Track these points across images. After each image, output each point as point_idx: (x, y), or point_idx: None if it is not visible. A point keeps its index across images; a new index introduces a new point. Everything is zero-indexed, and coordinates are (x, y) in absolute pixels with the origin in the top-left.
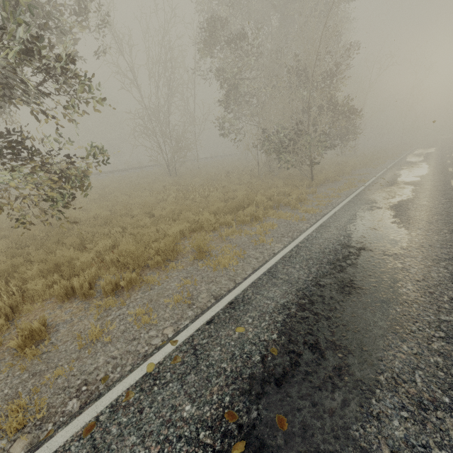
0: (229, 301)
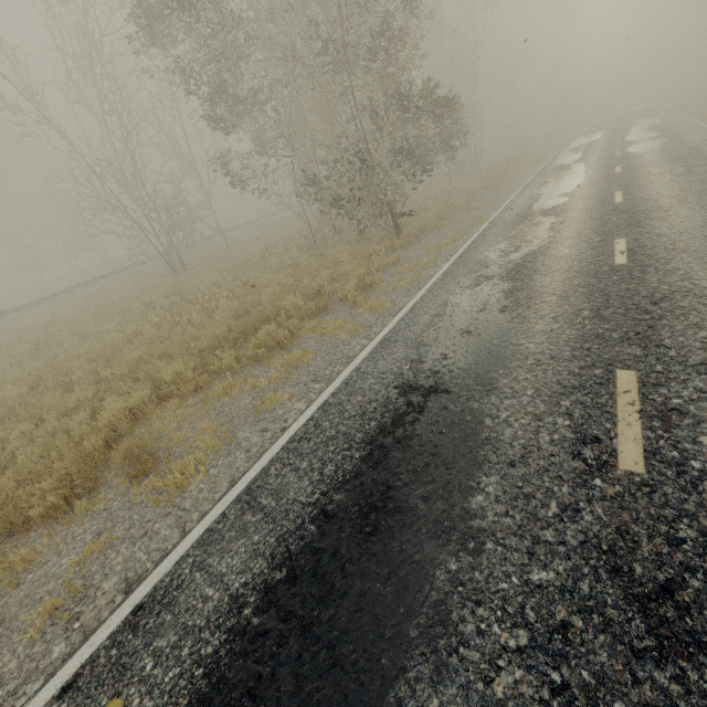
0: (137, 604)
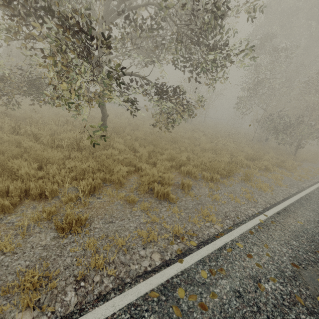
0: (282, 208)
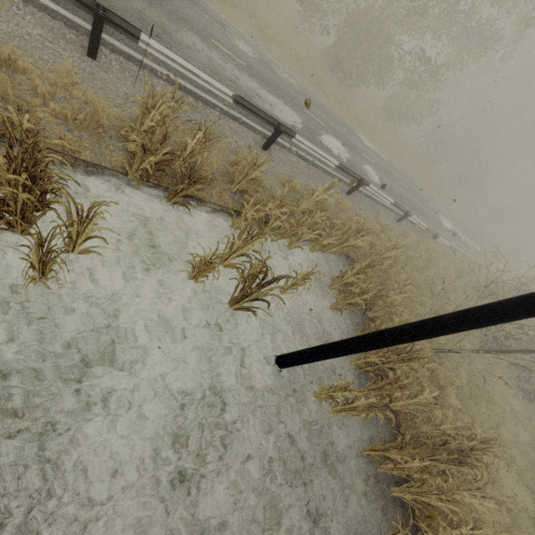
0: None
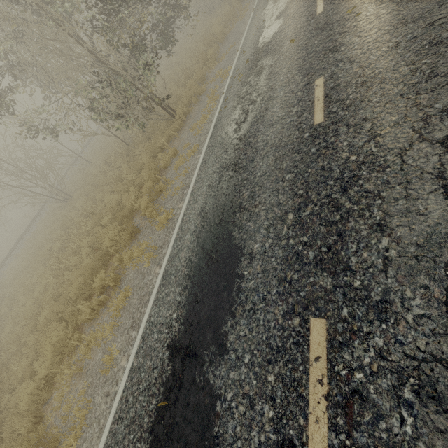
0: None
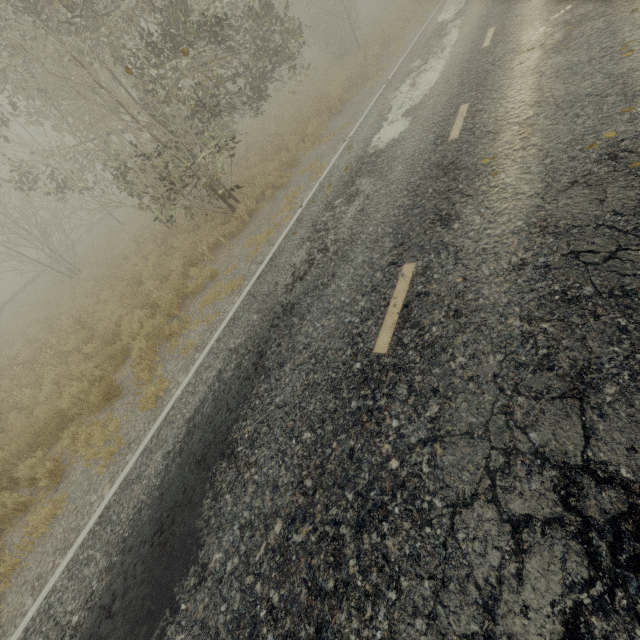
0: None
